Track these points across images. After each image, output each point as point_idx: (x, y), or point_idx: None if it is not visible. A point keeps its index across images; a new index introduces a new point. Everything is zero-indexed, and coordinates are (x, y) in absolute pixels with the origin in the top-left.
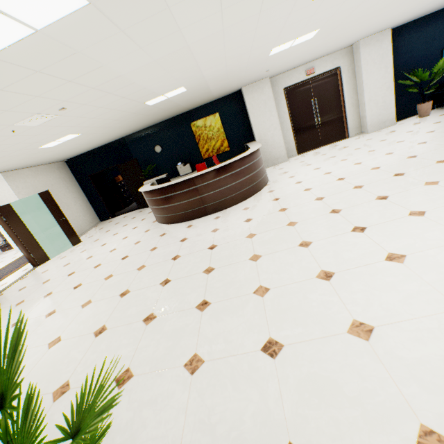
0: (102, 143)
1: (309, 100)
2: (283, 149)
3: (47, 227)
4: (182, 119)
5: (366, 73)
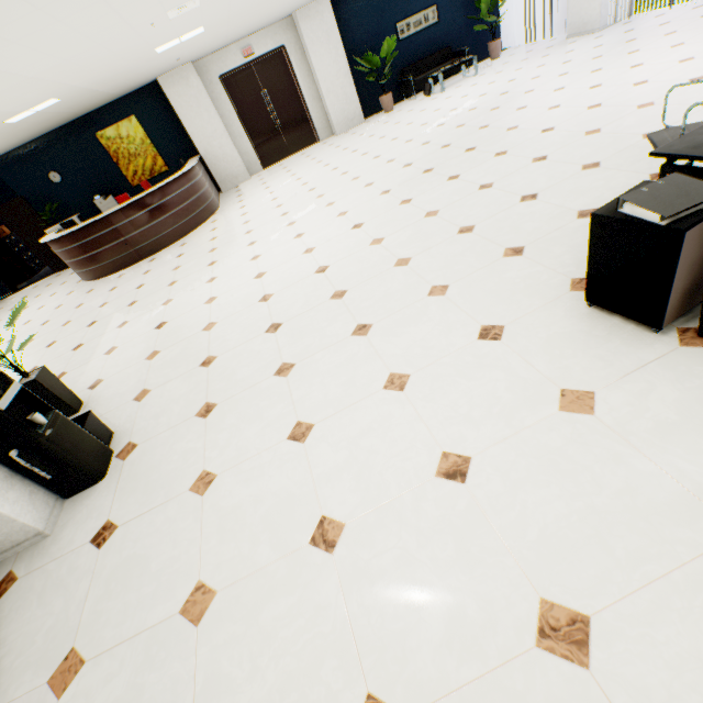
0: None
1: (259, 92)
2: (240, 164)
3: None
4: (81, 128)
5: (315, 57)
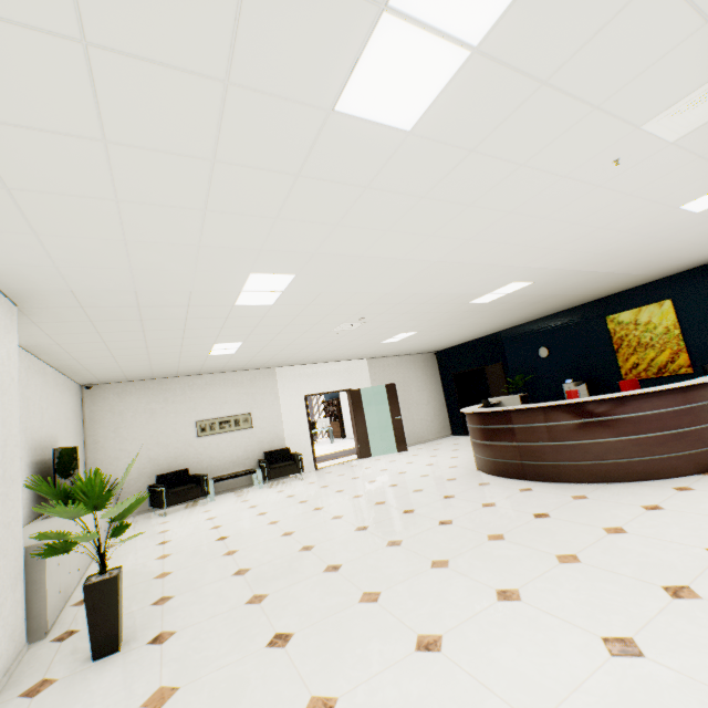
0: (470, 338)
1: None
2: None
3: (385, 421)
4: (592, 310)
5: None
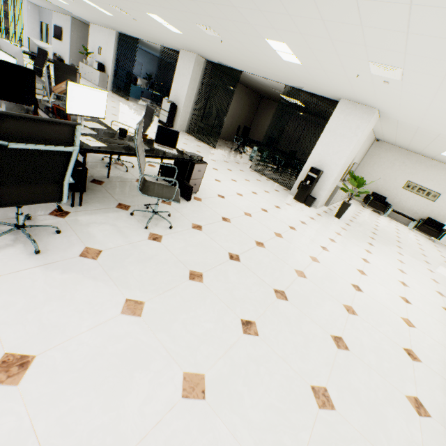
0: None
1: None
2: None
3: None
4: None
5: None
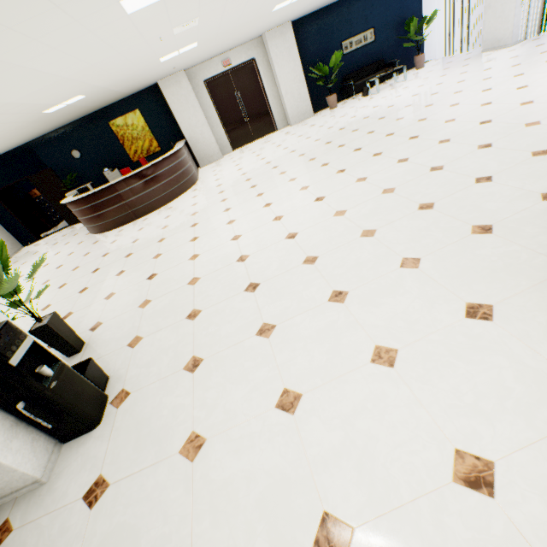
0: (0, 153)
1: (233, 93)
2: (216, 146)
3: None
4: (98, 118)
5: (278, 66)
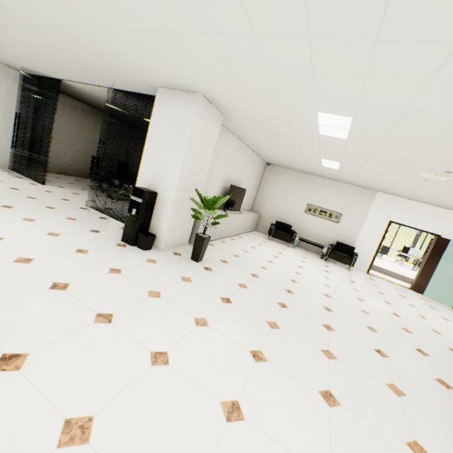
0: None
1: None
2: None
3: None
4: None
5: None
